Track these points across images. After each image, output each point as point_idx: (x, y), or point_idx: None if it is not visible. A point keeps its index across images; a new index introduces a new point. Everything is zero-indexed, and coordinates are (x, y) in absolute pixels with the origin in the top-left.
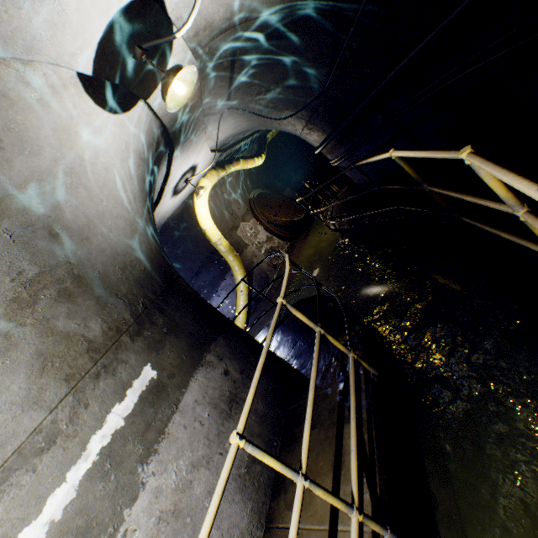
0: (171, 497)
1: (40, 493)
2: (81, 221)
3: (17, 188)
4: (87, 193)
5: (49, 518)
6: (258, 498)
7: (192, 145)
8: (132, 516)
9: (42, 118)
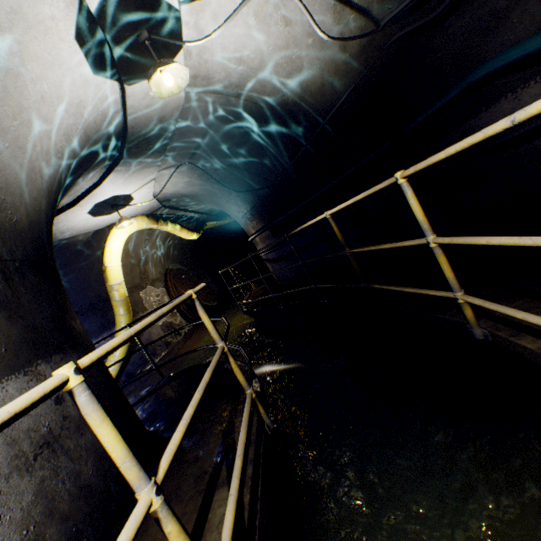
0: None
1: None
2: None
3: None
4: (1, 95)
5: None
6: None
7: (141, 172)
8: None
9: None
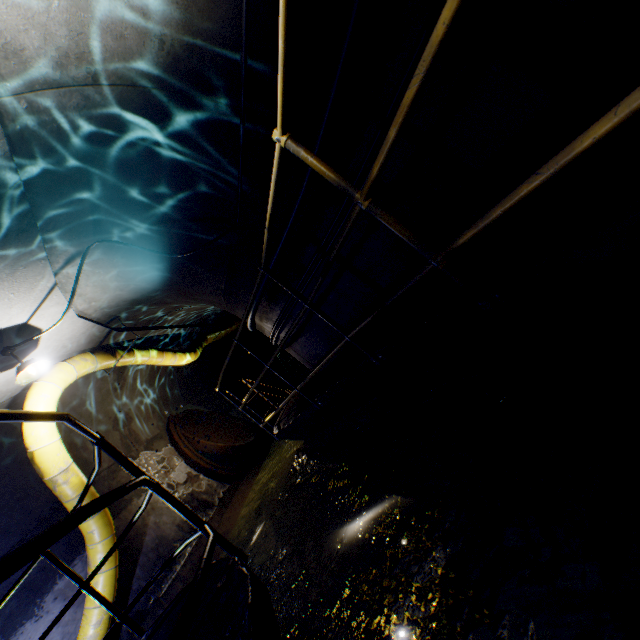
0: None
1: None
2: None
3: None
4: None
5: None
6: None
7: (15, 276)
8: None
9: None
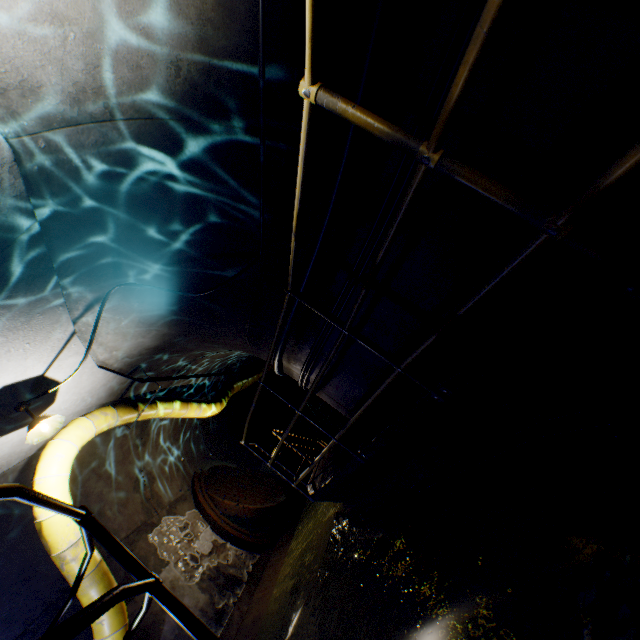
0: None
1: None
2: None
3: None
4: None
5: None
6: None
7: (30, 324)
8: None
9: None
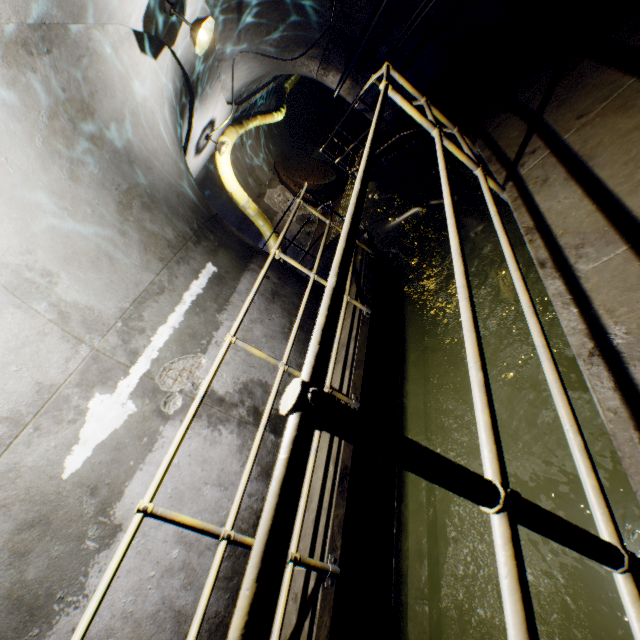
0: (241, 333)
1: (164, 314)
2: (145, 154)
3: (107, 123)
4: (144, 132)
5: (172, 326)
6: (298, 345)
7: (210, 95)
8: (218, 336)
9: (113, 68)
